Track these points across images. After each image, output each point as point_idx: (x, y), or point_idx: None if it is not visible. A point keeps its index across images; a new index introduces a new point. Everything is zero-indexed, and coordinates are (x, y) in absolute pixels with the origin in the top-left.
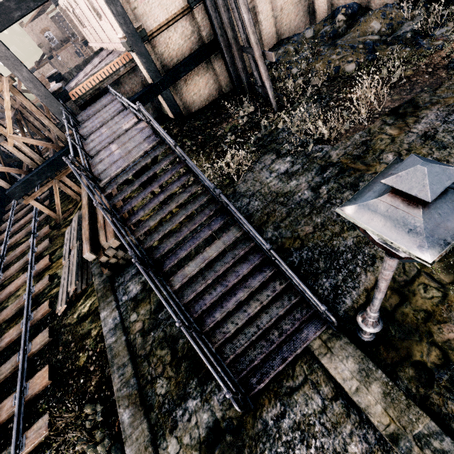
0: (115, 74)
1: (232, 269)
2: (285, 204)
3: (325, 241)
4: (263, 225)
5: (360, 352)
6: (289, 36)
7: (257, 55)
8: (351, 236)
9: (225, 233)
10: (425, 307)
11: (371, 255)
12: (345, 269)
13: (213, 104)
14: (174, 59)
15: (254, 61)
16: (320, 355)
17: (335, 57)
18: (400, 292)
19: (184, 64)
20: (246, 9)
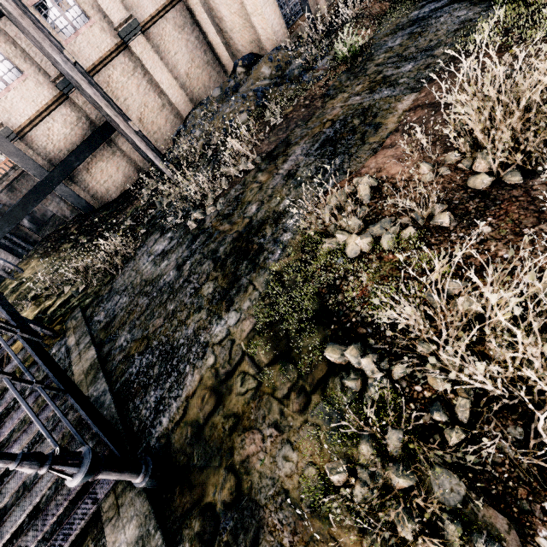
0: (3, 181)
1: (14, 410)
2: (149, 294)
3: (169, 335)
4: (121, 328)
5: (147, 505)
6: (203, 99)
7: (123, 128)
8: (194, 321)
9: (12, 359)
10: (236, 409)
11: (205, 344)
12: (176, 371)
13: (131, 188)
14: (63, 151)
15: (139, 133)
16: (105, 523)
17: (228, 110)
18: (218, 392)
19: (74, 153)
20: (86, 84)
